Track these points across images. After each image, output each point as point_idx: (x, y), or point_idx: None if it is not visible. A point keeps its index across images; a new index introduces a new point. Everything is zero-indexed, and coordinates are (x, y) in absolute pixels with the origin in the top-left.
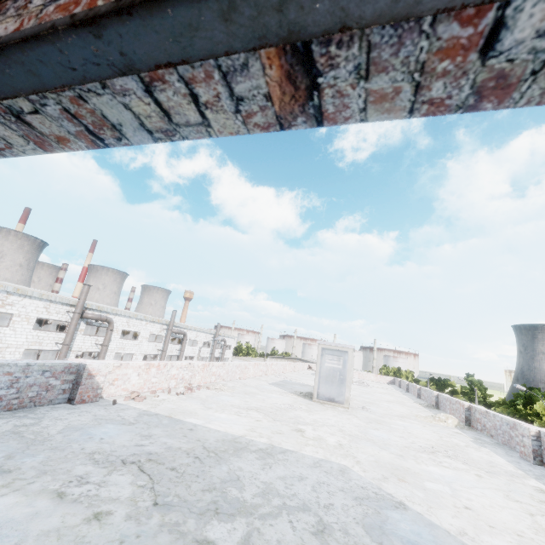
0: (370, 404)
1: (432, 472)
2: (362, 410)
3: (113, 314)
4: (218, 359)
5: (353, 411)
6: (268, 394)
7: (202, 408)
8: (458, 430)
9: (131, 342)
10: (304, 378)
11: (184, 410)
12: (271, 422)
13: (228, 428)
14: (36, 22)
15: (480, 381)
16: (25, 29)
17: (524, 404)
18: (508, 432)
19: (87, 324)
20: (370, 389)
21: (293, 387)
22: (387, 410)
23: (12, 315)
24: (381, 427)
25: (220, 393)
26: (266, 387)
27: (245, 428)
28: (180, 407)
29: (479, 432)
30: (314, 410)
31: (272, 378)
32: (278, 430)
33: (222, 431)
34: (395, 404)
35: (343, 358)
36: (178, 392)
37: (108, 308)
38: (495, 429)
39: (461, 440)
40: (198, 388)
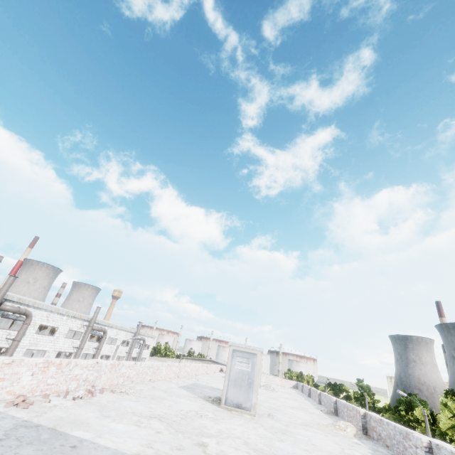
0: (275, 410)
1: None
2: (268, 418)
3: (34, 307)
4: (135, 359)
5: (260, 419)
6: (176, 399)
7: (97, 416)
8: (357, 440)
9: (47, 338)
10: (215, 381)
11: (74, 420)
12: (172, 434)
13: (121, 444)
14: None
15: (369, 387)
16: None
17: (406, 410)
18: (402, 442)
19: (2, 316)
20: (276, 394)
21: (203, 391)
22: (292, 418)
23: None
24: (286, 437)
25: (125, 398)
26: (176, 390)
27: (141, 443)
28: (72, 415)
29: (375, 441)
30: (221, 417)
31: (183, 380)
32: (179, 445)
33: (112, 448)
34: (299, 410)
35: (252, 360)
36: (75, 396)
37: (30, 301)
38: (389, 439)
39: (362, 452)
40: (101, 391)
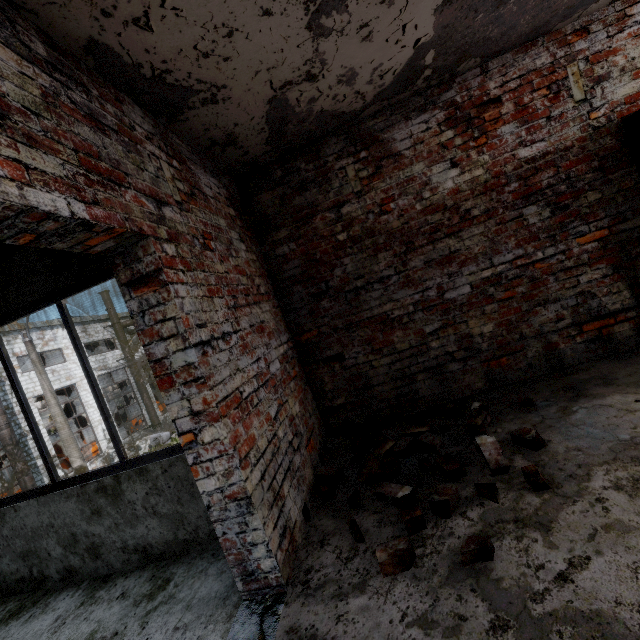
0: None
1: None
2: None
3: None
4: None
5: None
6: None
7: None
8: None
9: None
10: None
11: None
12: None
13: None
14: None
15: None
16: None
17: None
18: None
19: (129, 334)
20: None
21: None
22: None
23: (60, 350)
24: None
25: None
26: None
27: None
28: None
29: None
30: None
31: None
32: None
33: None
34: None
35: None
36: None
37: None
38: None
39: None
40: None
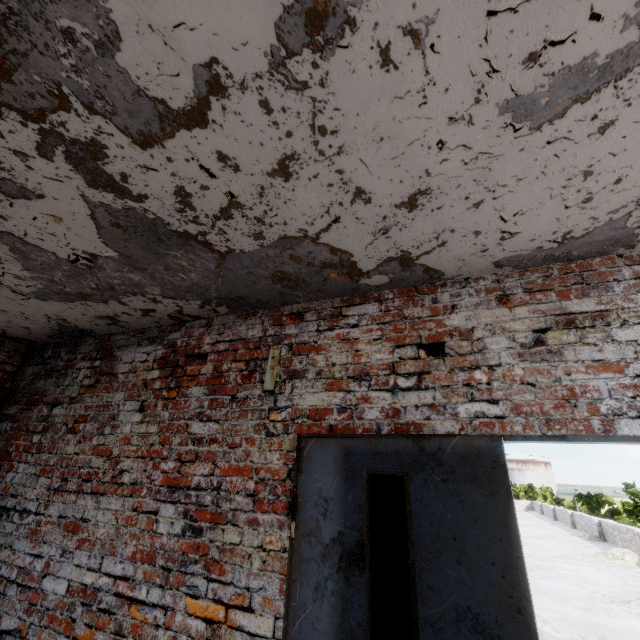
0: None
1: (632, 627)
2: None
3: None
4: None
5: None
6: None
7: None
8: None
9: None
10: None
11: None
12: None
13: None
14: (472, 428)
15: None
16: (475, 435)
17: None
18: None
19: None
20: None
21: None
22: (544, 551)
23: None
24: (548, 574)
25: None
26: None
27: None
28: None
29: None
30: None
31: None
32: None
33: None
34: (548, 540)
35: None
36: None
37: None
38: None
39: None
40: None
